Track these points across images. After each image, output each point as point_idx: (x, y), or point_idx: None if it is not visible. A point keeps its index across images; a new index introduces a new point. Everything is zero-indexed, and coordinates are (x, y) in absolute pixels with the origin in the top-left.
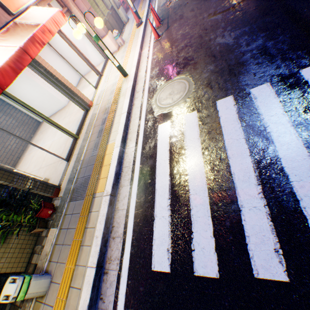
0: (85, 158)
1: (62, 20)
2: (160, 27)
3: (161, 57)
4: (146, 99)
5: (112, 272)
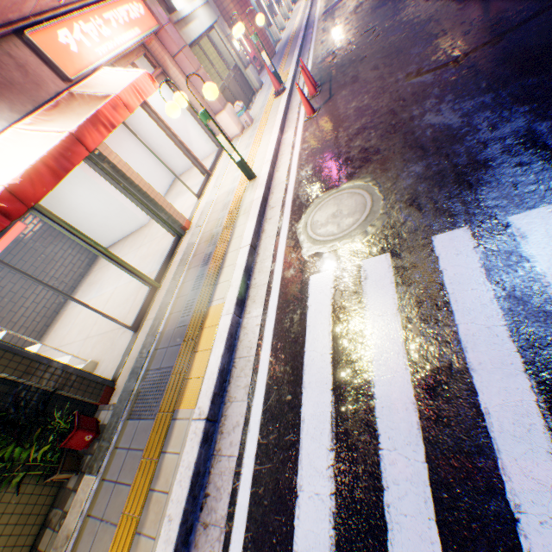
0: (166, 328)
1: (149, 88)
2: (316, 96)
3: (316, 147)
4: (286, 222)
5: None
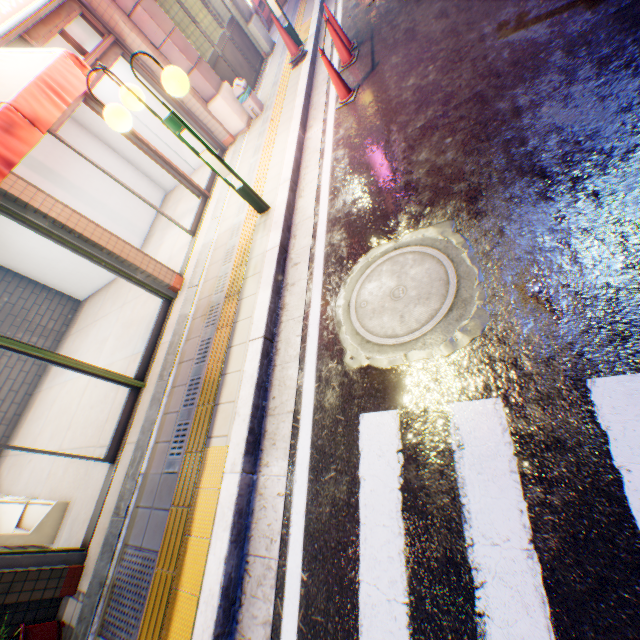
0: (151, 469)
1: (76, 80)
2: (352, 64)
3: (357, 158)
4: (317, 295)
5: None
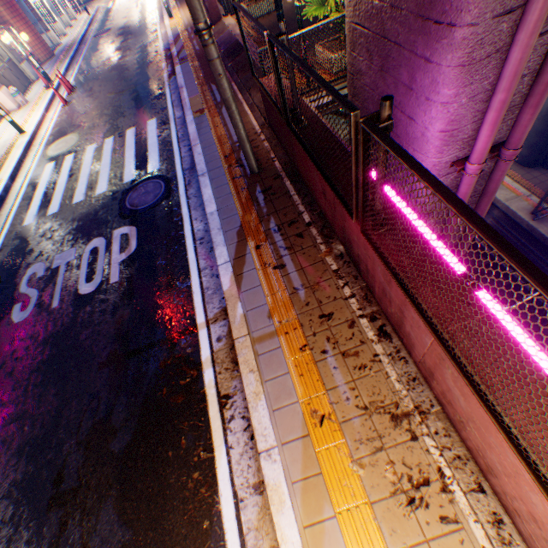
0: None
1: None
2: (73, 94)
3: (64, 120)
4: (42, 151)
5: None
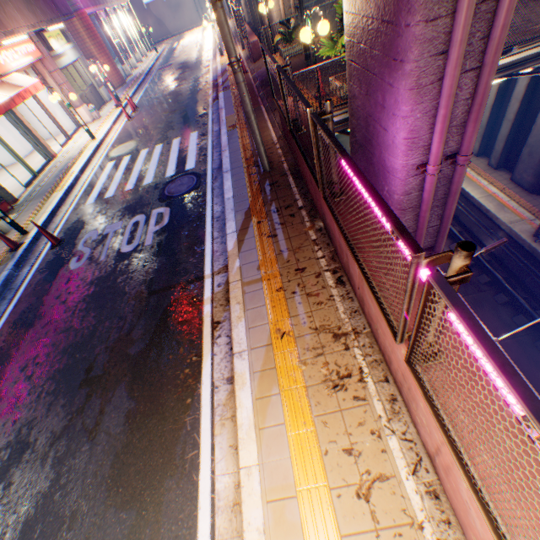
0: (46, 183)
1: (41, 88)
2: (136, 112)
3: (126, 131)
4: (106, 153)
5: (62, 215)
